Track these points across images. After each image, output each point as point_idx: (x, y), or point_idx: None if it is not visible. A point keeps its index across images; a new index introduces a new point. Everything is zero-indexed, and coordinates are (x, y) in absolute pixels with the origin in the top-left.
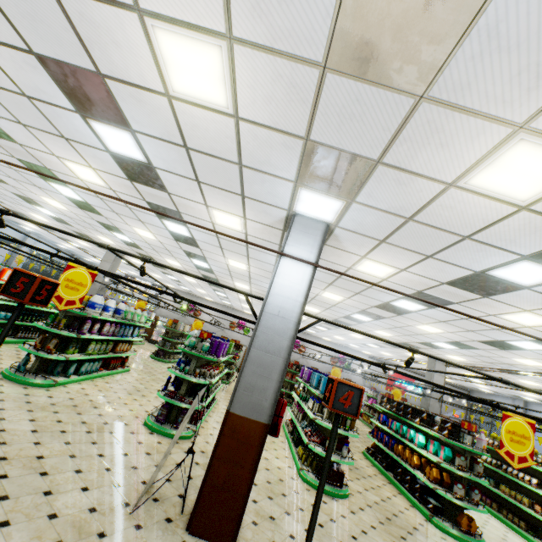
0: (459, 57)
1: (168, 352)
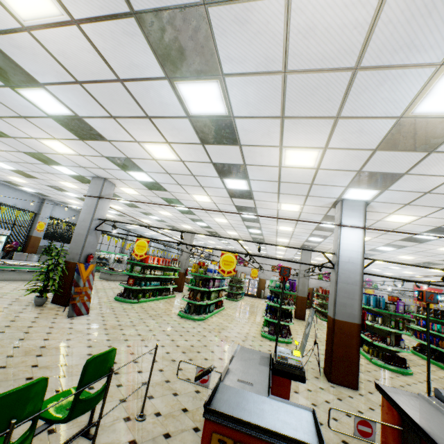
0: None
1: (234, 294)
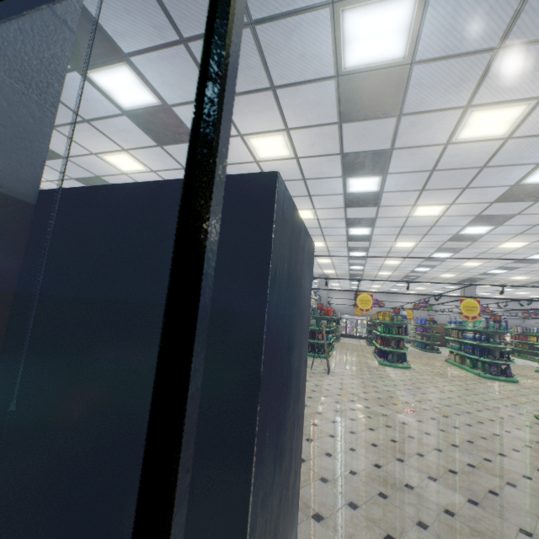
0: None
1: None
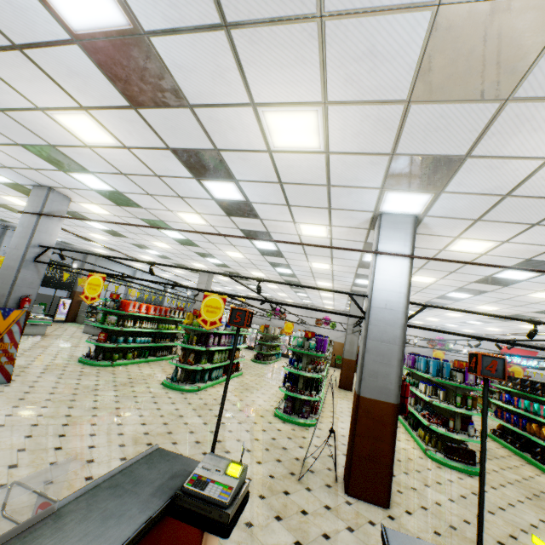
0: (541, 64)
1: (265, 355)
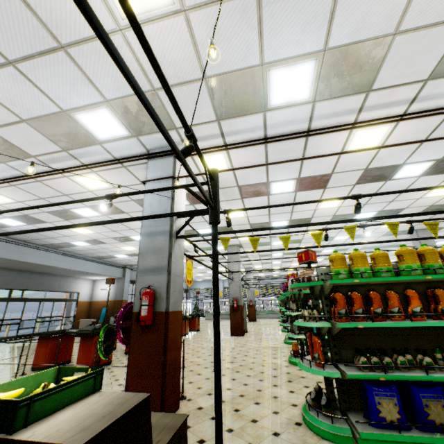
0: None
1: None
